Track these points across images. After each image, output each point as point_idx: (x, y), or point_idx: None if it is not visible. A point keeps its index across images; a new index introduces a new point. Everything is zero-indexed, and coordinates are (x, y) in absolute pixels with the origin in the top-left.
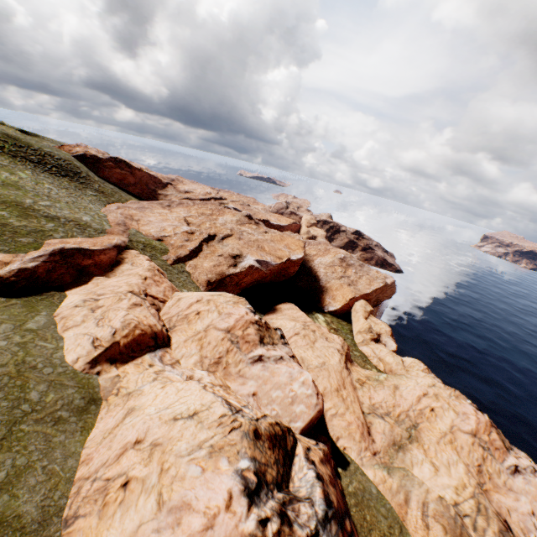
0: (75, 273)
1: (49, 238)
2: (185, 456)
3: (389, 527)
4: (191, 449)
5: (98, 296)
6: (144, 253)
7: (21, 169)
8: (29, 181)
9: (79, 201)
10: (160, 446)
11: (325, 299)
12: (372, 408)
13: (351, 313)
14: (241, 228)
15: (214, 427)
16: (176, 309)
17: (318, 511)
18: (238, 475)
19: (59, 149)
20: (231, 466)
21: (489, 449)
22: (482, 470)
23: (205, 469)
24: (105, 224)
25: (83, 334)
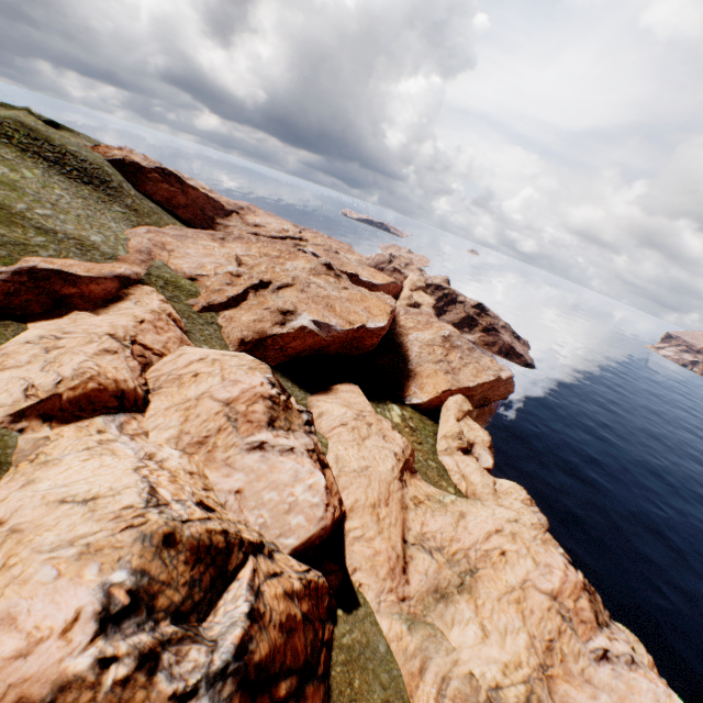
0: (48, 303)
1: (31, 255)
2: (44, 553)
3: (385, 701)
4: (59, 544)
5: (63, 334)
6: (163, 293)
7: (29, 167)
8: (34, 183)
9: (97, 217)
10: (19, 534)
11: (411, 387)
12: (420, 537)
13: (442, 410)
14: (311, 279)
15: (106, 520)
16: (171, 366)
17: (216, 661)
18: (103, 590)
19: (90, 149)
20: (100, 576)
21: (571, 620)
22: (553, 647)
23: (62, 574)
24: (120, 249)
25: (20, 378)
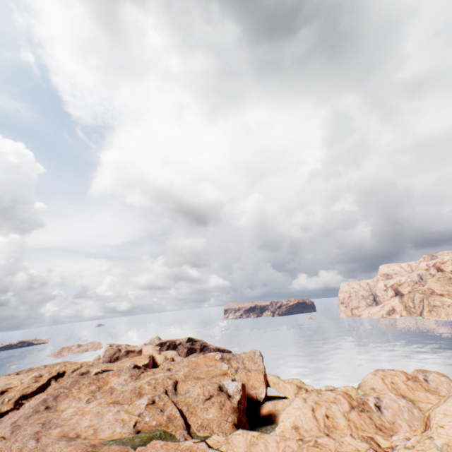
0: None
1: None
2: None
3: None
4: None
5: None
6: None
7: None
8: None
9: None
10: None
11: (250, 392)
12: None
13: (274, 387)
14: (155, 377)
15: None
16: (312, 431)
17: None
18: None
19: None
20: None
21: (415, 379)
22: (427, 390)
23: None
24: None
25: None
